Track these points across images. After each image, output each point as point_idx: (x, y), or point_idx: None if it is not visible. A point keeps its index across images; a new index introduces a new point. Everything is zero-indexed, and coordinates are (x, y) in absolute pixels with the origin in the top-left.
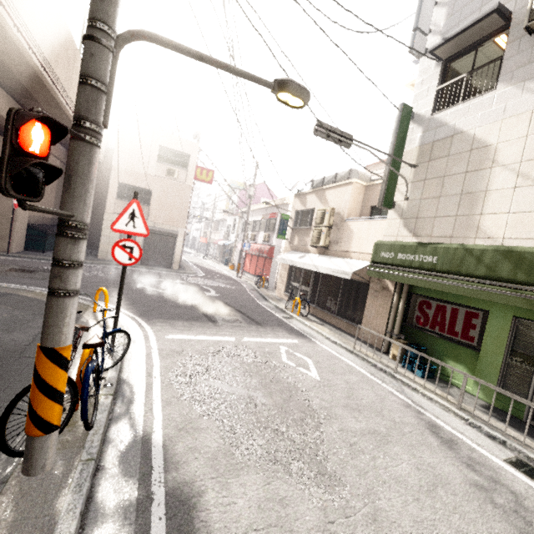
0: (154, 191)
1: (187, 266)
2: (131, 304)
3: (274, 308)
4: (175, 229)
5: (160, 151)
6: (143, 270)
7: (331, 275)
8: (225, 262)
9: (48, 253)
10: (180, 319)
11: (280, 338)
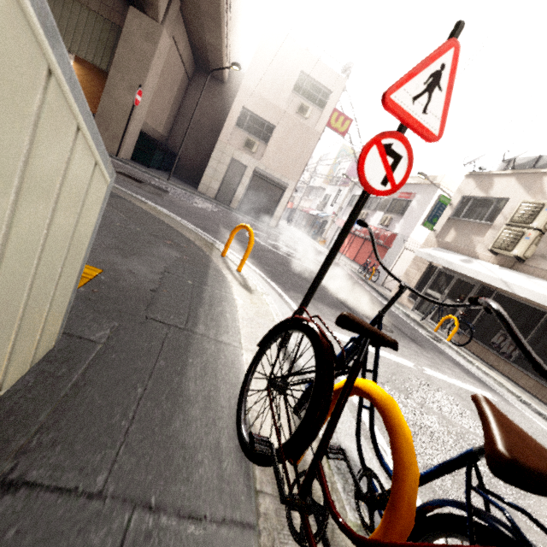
0: (277, 128)
1: (279, 227)
2: (253, 257)
3: (405, 316)
4: (286, 180)
5: (299, 79)
6: (242, 218)
7: (517, 302)
8: (313, 235)
9: (152, 169)
10: (320, 301)
11: (465, 381)
